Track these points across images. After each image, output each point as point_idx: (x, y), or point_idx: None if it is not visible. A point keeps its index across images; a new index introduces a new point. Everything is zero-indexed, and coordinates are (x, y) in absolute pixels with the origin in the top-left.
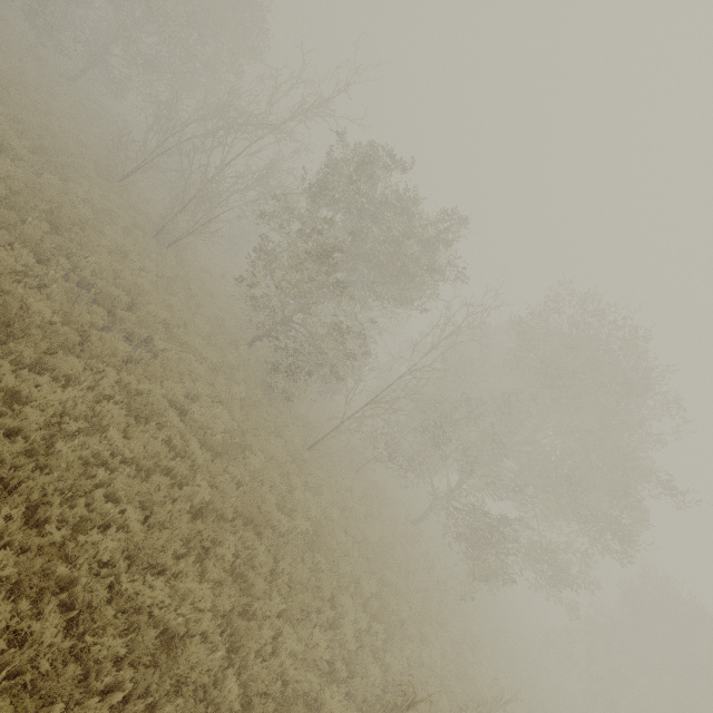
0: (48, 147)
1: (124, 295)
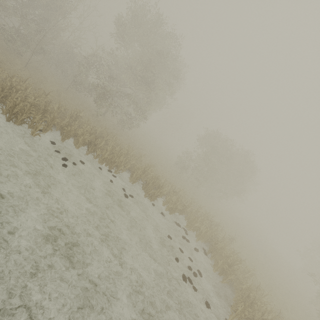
0: None
1: None
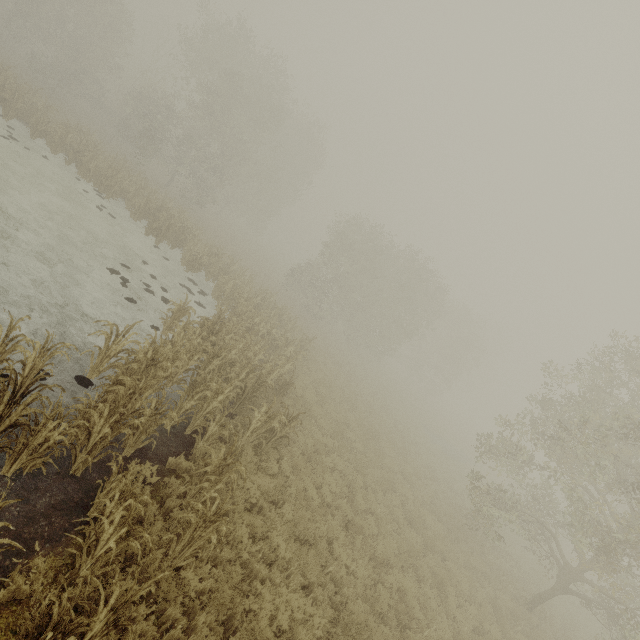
0: None
1: None
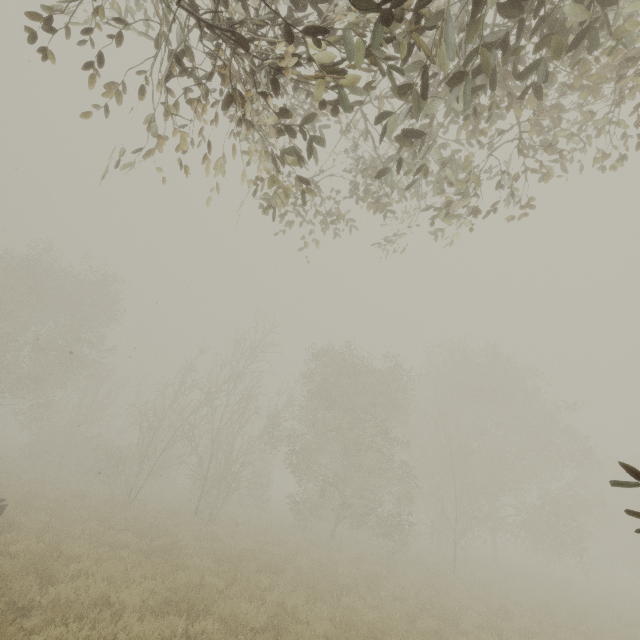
0: (125, 523)
1: (348, 577)
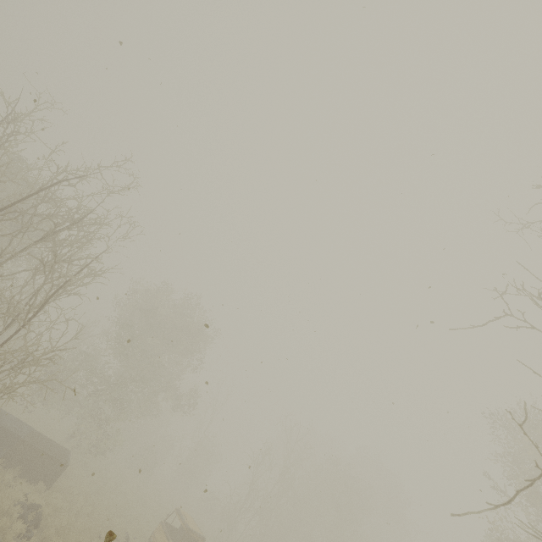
0: None
1: None
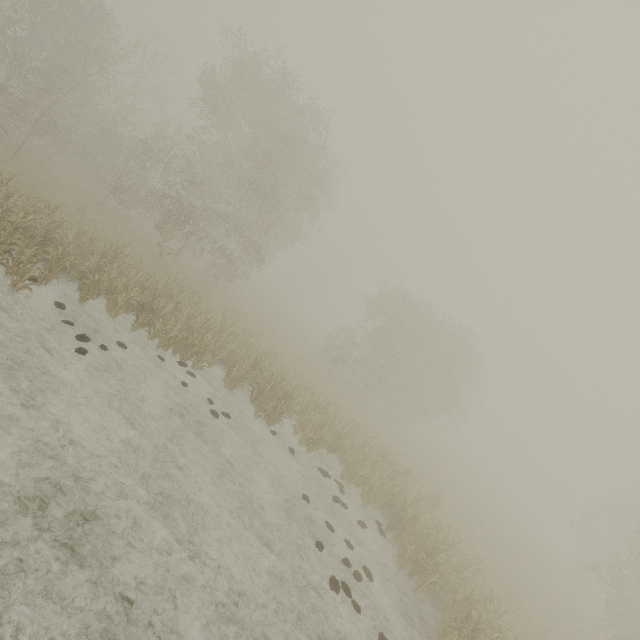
0: None
1: None
